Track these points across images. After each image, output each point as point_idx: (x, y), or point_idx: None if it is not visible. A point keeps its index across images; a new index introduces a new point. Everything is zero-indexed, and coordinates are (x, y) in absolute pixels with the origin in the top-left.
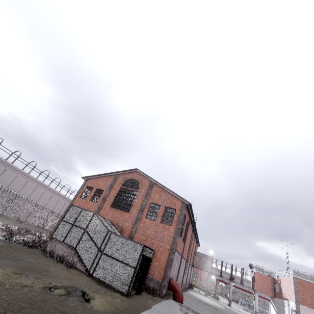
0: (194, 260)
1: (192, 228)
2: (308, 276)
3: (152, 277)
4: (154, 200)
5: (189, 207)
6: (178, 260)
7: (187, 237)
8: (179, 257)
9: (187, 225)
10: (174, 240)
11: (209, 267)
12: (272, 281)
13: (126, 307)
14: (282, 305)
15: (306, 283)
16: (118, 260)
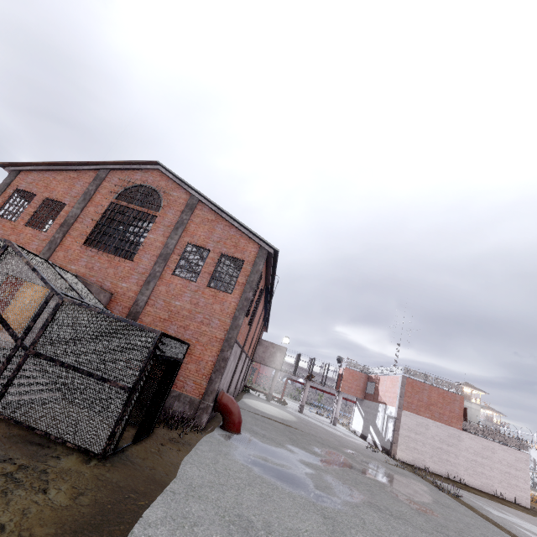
0: (256, 352)
1: (263, 302)
2: (422, 375)
3: (181, 393)
4: (195, 238)
5: (272, 259)
6: (236, 357)
7: (255, 317)
8: (239, 352)
9: (260, 296)
10: (236, 321)
11: (279, 362)
12: (365, 380)
13: (83, 519)
14: (374, 410)
15: (417, 384)
16: (81, 371)
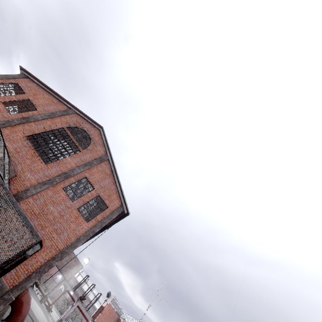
0: None
1: None
2: None
3: None
4: (92, 177)
5: (122, 215)
6: None
7: None
8: None
9: None
10: (77, 243)
11: (71, 274)
12: (115, 320)
13: None
14: None
15: None
16: None
